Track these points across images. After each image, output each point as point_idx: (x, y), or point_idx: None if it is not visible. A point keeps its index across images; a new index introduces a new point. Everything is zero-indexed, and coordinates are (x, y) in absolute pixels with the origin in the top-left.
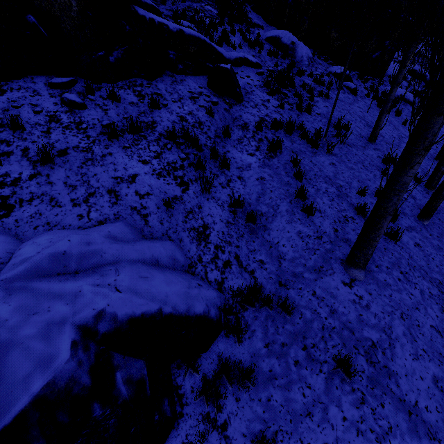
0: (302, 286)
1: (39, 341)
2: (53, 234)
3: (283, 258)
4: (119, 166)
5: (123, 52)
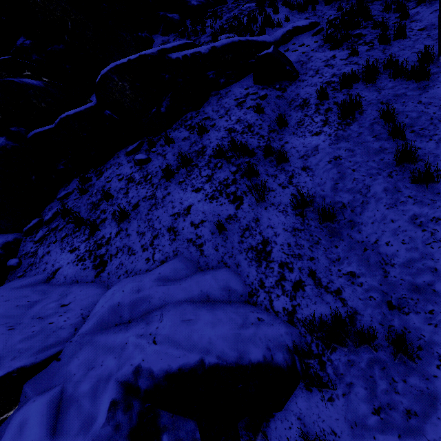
0: (435, 308)
1: (88, 399)
2: (118, 285)
3: (389, 263)
4: (176, 202)
5: (169, 99)
